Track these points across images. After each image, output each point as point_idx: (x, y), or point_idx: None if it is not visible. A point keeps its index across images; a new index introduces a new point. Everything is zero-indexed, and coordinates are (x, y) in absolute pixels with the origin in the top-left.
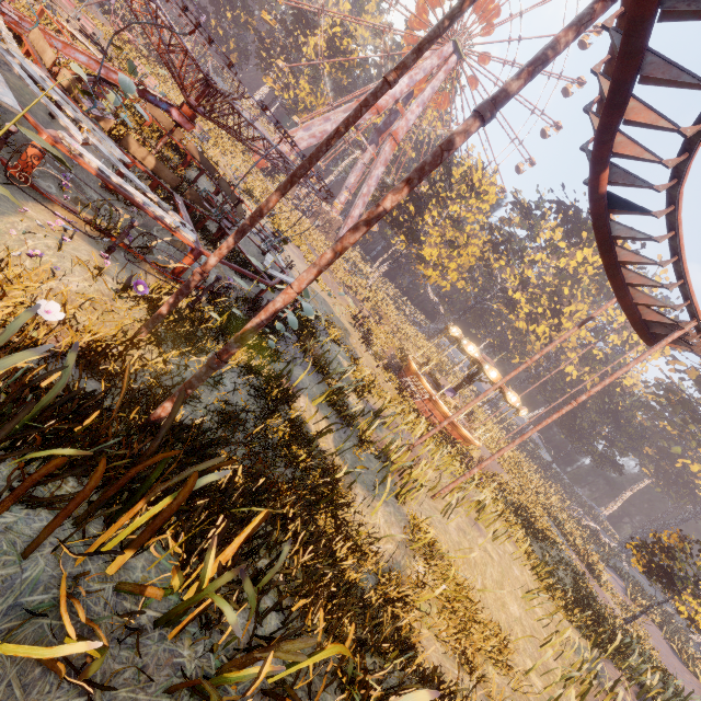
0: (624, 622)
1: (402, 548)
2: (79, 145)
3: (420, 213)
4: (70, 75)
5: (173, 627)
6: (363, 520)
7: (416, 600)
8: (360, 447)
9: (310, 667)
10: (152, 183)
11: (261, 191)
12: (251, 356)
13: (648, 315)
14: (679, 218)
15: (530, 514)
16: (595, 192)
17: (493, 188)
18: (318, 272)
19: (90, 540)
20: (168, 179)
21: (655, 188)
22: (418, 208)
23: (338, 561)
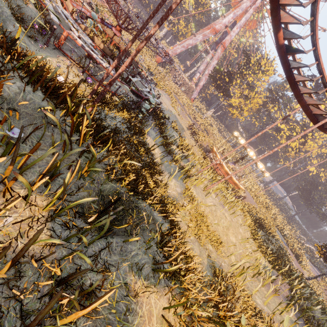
0: (306, 279)
1: (179, 195)
2: (76, 36)
3: (230, 81)
4: (77, 14)
5: (74, 133)
6: (163, 179)
7: (179, 209)
8: (173, 162)
9: (111, 160)
10: (102, 54)
11: (155, 71)
12: (129, 117)
13: (316, 111)
14: (319, 53)
15: (264, 222)
16: (277, 44)
17: (272, 68)
18: (131, 58)
19: (58, 110)
20: (107, 53)
21: (302, 38)
22: (230, 79)
23: (144, 175)
